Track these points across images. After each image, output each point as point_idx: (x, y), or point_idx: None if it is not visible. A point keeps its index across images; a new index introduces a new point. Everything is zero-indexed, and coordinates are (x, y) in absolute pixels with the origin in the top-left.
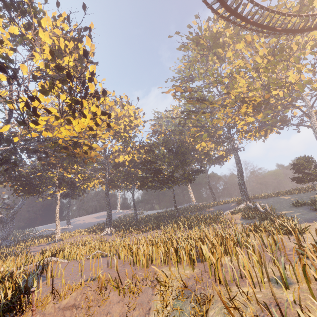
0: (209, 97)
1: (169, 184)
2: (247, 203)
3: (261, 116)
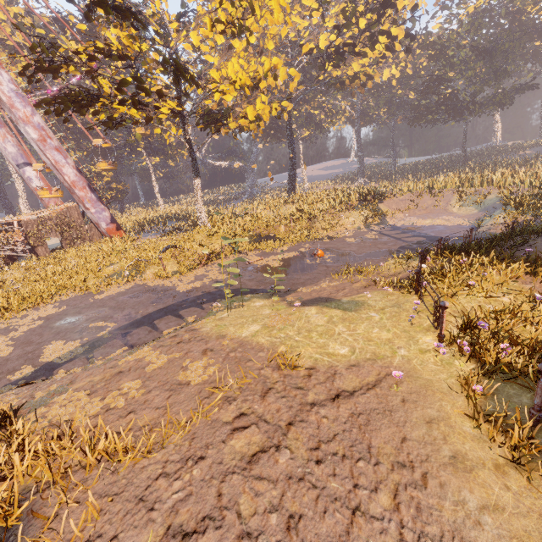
0: None
1: (462, 115)
2: None
3: None
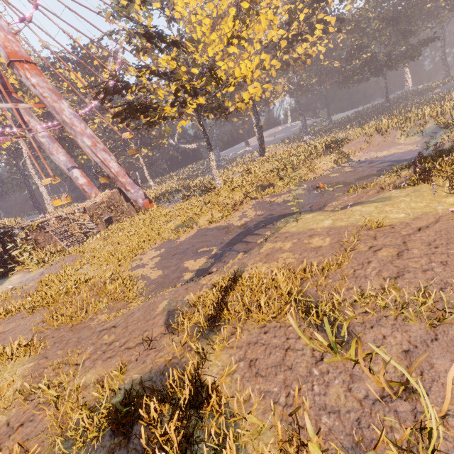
0: None
1: (382, 72)
2: None
3: None
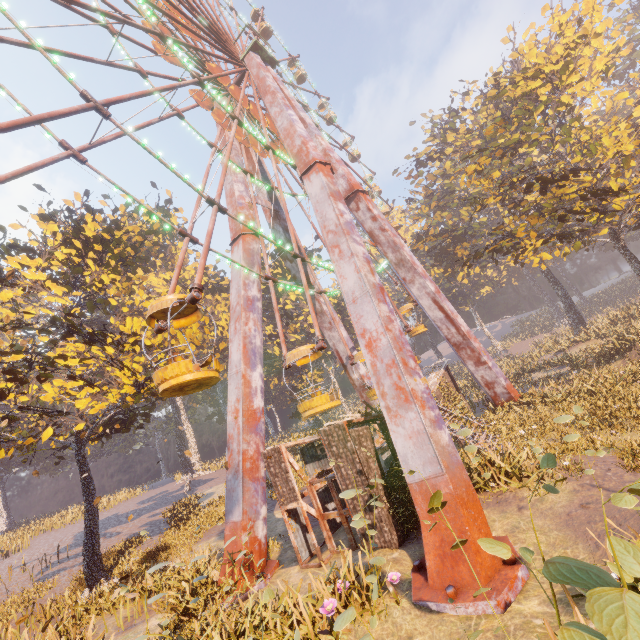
0: None
1: None
2: None
3: None
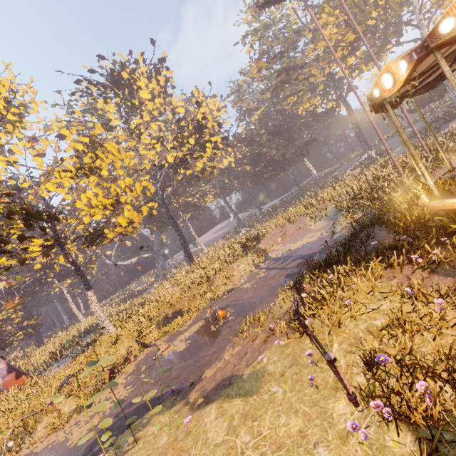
0: (297, 61)
1: (284, 168)
2: (368, 153)
3: (361, 52)
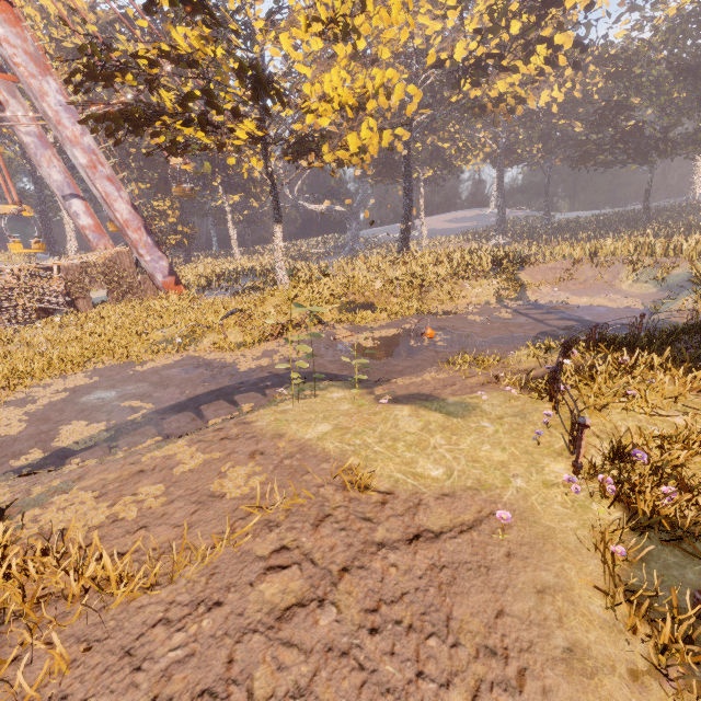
0: None
1: (648, 157)
2: None
3: None
